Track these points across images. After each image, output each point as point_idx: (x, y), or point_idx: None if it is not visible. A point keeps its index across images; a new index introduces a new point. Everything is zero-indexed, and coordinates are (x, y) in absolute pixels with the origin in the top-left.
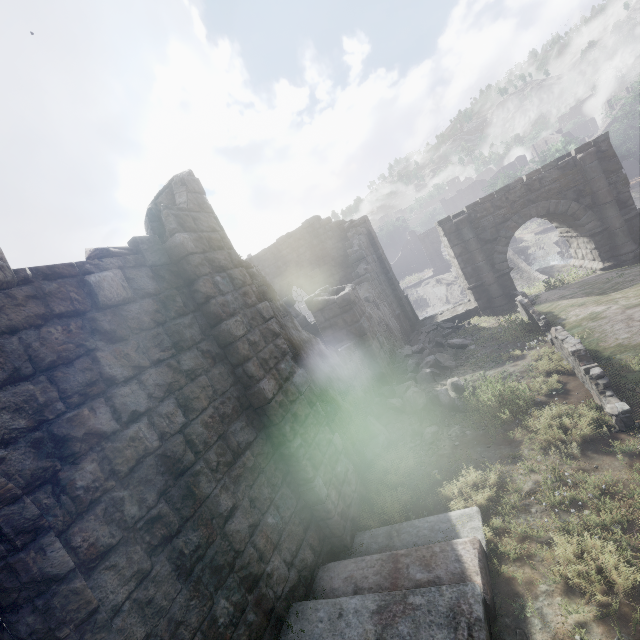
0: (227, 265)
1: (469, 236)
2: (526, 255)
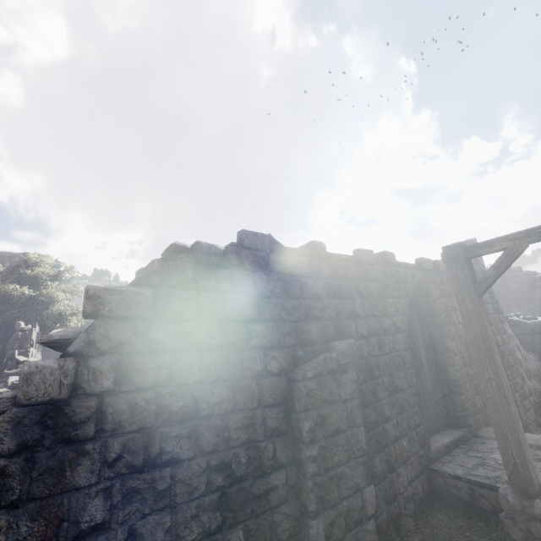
0: None
1: None
2: None
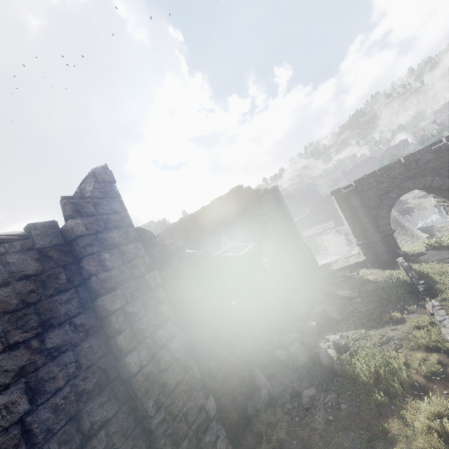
0: (121, 241)
1: (356, 203)
2: (410, 214)
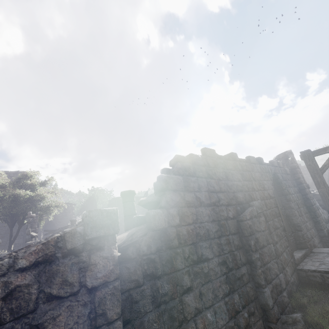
0: (300, 172)
1: None
2: None
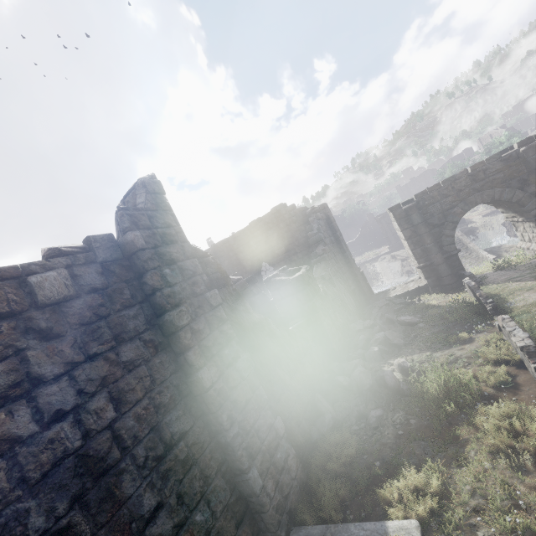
0: (178, 257)
1: (418, 221)
2: (475, 235)
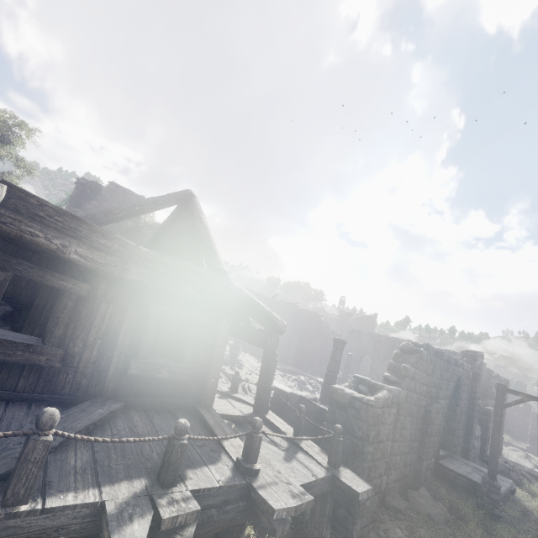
0: (480, 381)
1: None
2: None
